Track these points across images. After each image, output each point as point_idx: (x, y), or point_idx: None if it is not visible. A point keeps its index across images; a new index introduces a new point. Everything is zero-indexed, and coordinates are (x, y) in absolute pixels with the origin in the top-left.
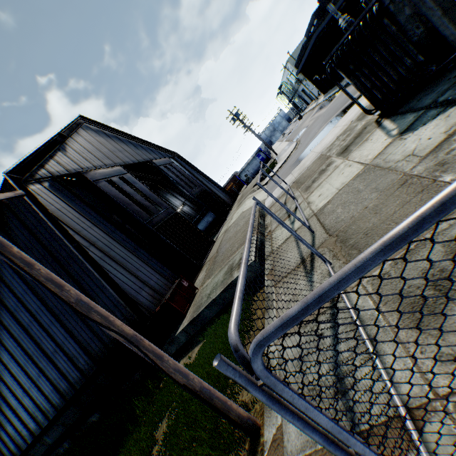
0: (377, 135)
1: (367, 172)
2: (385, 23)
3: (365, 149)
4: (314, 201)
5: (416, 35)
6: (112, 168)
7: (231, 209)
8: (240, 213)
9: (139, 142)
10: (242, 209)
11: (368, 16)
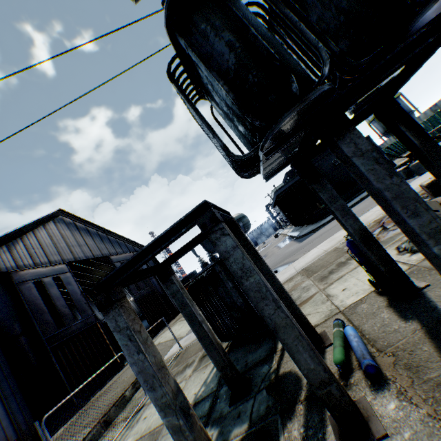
0: (207, 372)
1: (152, 438)
2: (210, 288)
3: (193, 383)
4: (138, 422)
5: (239, 301)
6: (54, 266)
7: (174, 318)
8: (158, 342)
9: (110, 235)
10: (164, 336)
11: (202, 275)
